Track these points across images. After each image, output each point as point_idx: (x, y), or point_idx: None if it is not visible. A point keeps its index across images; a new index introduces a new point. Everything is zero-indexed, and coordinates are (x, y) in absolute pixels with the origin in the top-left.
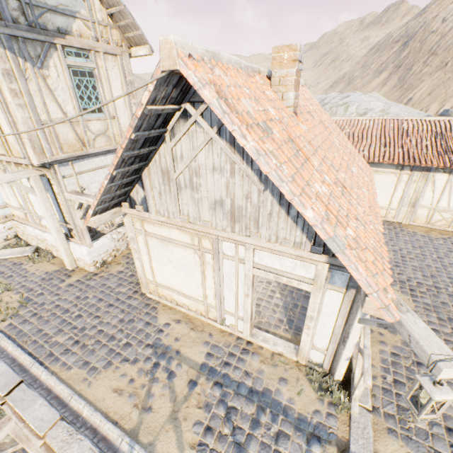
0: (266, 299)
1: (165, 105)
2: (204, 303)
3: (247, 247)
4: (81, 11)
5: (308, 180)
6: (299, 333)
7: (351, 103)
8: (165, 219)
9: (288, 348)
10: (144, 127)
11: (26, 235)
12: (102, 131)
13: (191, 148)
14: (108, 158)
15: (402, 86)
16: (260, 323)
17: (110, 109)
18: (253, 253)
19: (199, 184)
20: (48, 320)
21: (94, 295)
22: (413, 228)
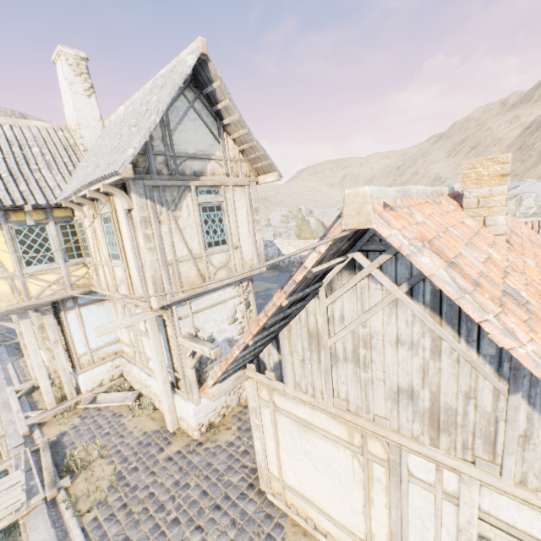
0: None
1: (330, 260)
2: None
3: (464, 478)
4: (216, 153)
5: None
6: None
7: (524, 195)
8: (308, 398)
9: None
10: (299, 289)
11: (131, 376)
12: (223, 263)
13: (358, 308)
14: (227, 292)
15: None
16: None
17: (234, 239)
18: (478, 492)
19: (369, 359)
20: (138, 520)
21: (196, 482)
22: None
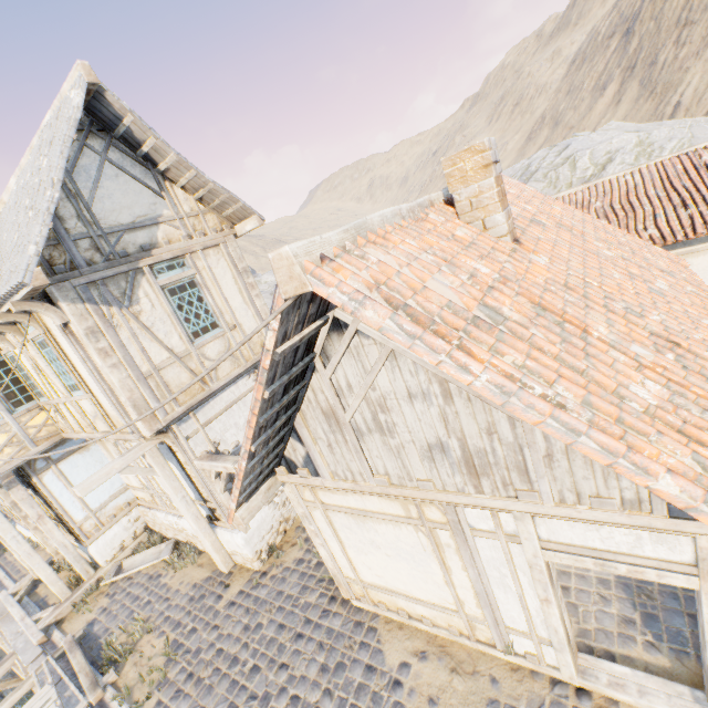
0: (575, 572)
1: (303, 329)
2: (461, 614)
3: (517, 515)
4: (164, 212)
5: (616, 386)
6: (686, 650)
7: (577, 155)
8: (349, 485)
9: (678, 700)
10: (280, 373)
11: (158, 524)
12: (223, 352)
13: (361, 371)
14: (240, 386)
15: (652, 92)
16: (585, 636)
17: (227, 317)
18: (532, 523)
19: (391, 423)
20: (210, 685)
21: (269, 618)
22: None
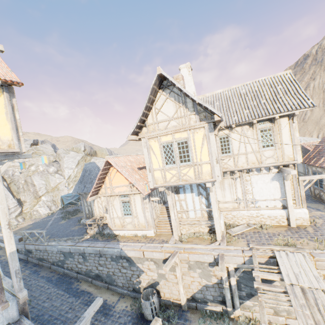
0: None
1: None
2: None
3: None
4: None
5: None
6: None
7: None
8: None
9: None
10: None
11: (236, 218)
12: None
13: None
14: None
15: None
16: None
17: None
18: None
19: None
20: None
21: None
22: None
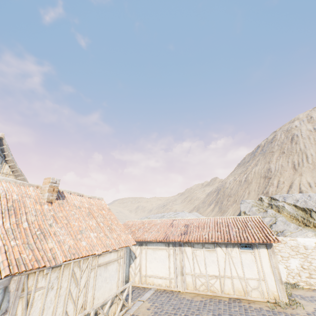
0: None
1: None
2: None
3: None
4: None
5: None
6: None
7: (177, 216)
8: None
9: None
10: None
11: None
12: None
13: None
14: None
15: (221, 211)
16: None
17: None
18: None
19: None
20: None
21: None
22: (186, 294)
